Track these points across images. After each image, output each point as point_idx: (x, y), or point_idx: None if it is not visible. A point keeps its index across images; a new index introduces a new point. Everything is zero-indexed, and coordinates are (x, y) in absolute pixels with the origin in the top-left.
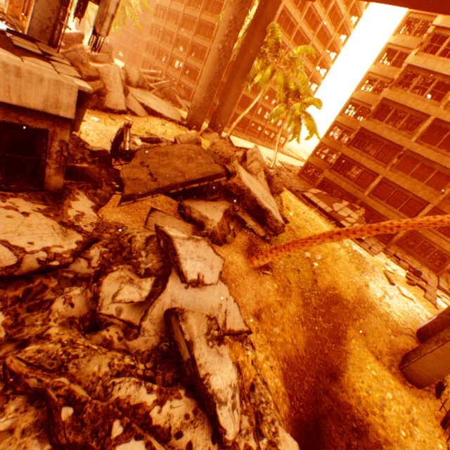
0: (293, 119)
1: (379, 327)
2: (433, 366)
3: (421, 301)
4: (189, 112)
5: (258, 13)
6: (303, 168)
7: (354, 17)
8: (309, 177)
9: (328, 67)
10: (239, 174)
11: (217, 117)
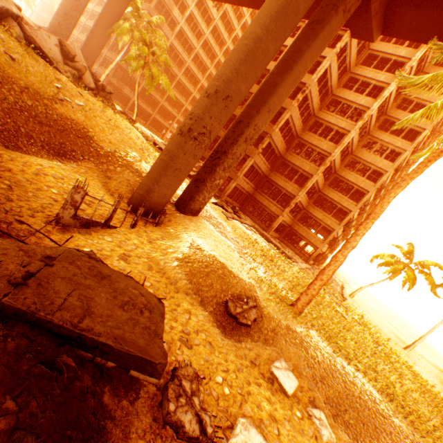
0: (142, 64)
1: (133, 181)
2: (146, 183)
3: (215, 210)
4: None
5: None
6: None
7: None
8: None
9: None
10: None
11: None
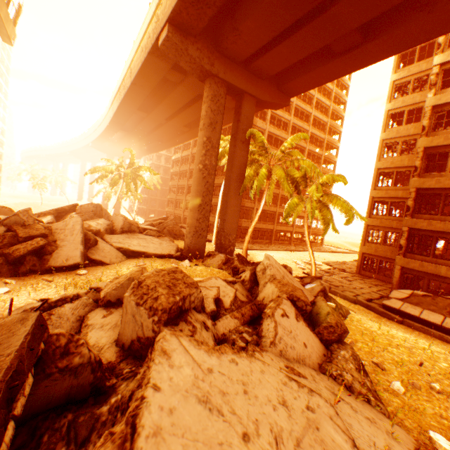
0: (314, 206)
1: None
2: None
3: None
4: (185, 240)
5: (234, 129)
6: (359, 262)
7: (337, 120)
8: (375, 271)
9: (334, 161)
10: (145, 384)
11: (221, 235)
